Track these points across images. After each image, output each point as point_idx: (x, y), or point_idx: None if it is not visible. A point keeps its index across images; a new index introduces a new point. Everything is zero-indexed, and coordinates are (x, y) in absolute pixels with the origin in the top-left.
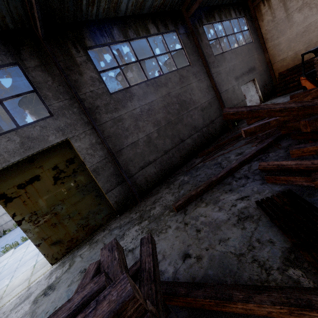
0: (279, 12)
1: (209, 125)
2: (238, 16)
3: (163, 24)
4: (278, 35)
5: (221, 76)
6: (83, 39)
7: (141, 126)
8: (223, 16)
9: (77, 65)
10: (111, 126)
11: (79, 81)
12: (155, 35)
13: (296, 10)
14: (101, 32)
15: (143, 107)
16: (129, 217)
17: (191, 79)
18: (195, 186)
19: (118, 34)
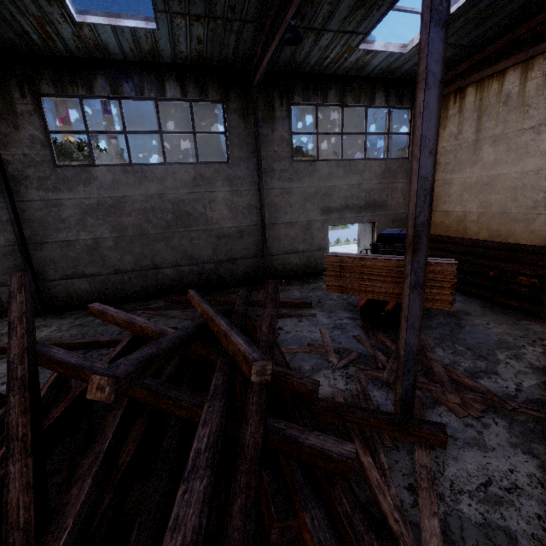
0: (468, 128)
1: (224, 263)
2: (392, 104)
3: (200, 86)
4: (455, 167)
5: (289, 198)
6: (38, 82)
7: (89, 224)
8: (352, 98)
9: (16, 115)
10: (39, 208)
11: (11, 137)
12: (175, 100)
13: (490, 139)
14: (72, 76)
15: (105, 199)
16: (4, 327)
17: (218, 185)
18: (72, 336)
19: (102, 86)
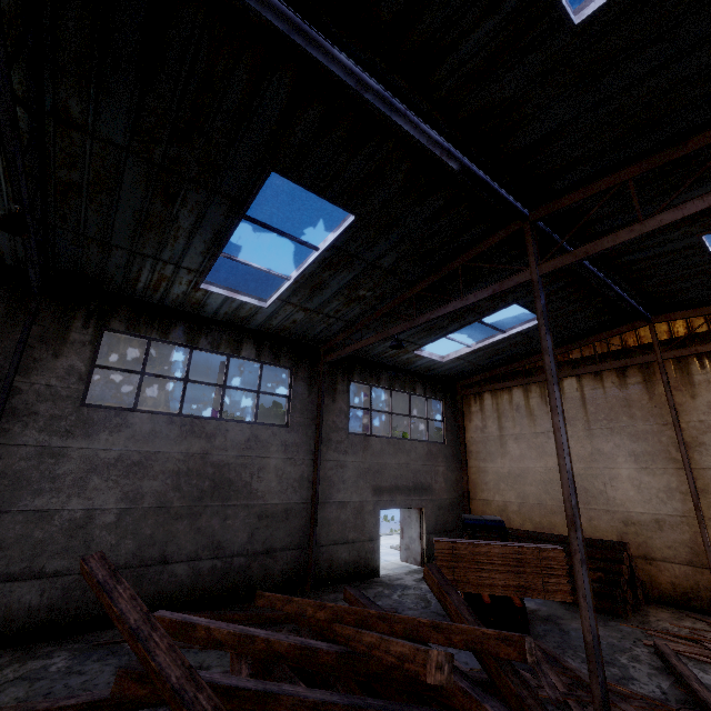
0: (492, 424)
1: (259, 556)
2: (429, 395)
3: (275, 352)
4: (487, 456)
5: (343, 472)
6: (111, 317)
7: (92, 486)
8: (399, 385)
9: (64, 342)
10: (27, 457)
11: (43, 363)
12: (248, 359)
13: (513, 437)
14: (152, 320)
15: (131, 453)
16: None
17: (273, 450)
18: (22, 700)
19: (180, 334)
